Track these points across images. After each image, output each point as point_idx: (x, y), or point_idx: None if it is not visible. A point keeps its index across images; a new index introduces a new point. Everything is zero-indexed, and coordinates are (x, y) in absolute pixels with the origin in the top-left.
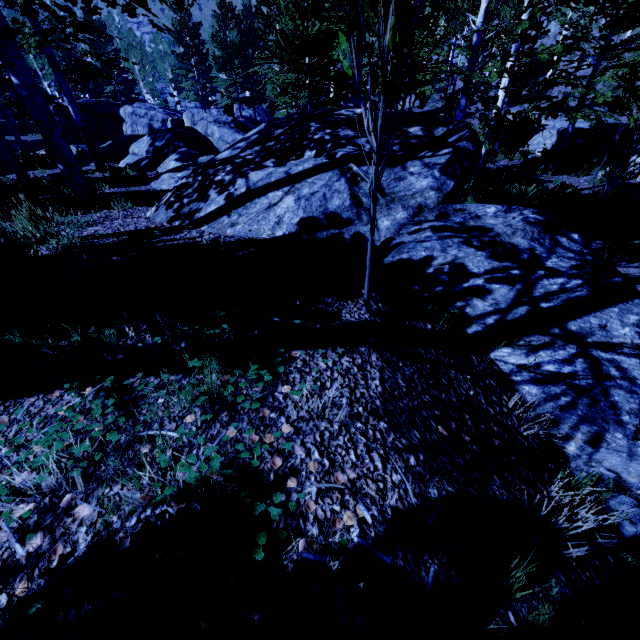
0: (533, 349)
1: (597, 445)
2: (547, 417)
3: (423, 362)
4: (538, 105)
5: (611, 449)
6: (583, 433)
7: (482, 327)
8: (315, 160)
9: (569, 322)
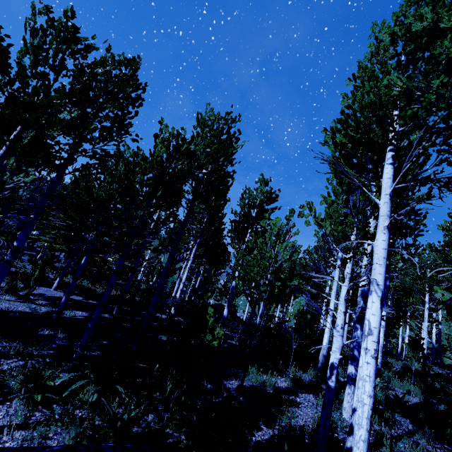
0: None
1: None
2: None
3: None
4: None
5: None
6: None
7: None
8: None
9: None
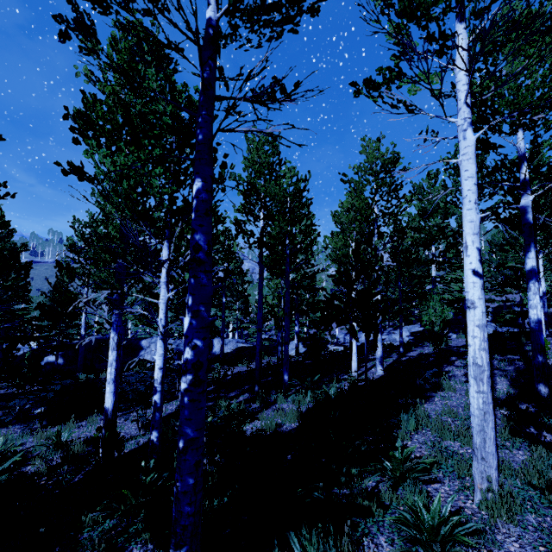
0: None
1: None
2: None
3: None
4: None
5: None
6: None
7: None
8: None
9: None
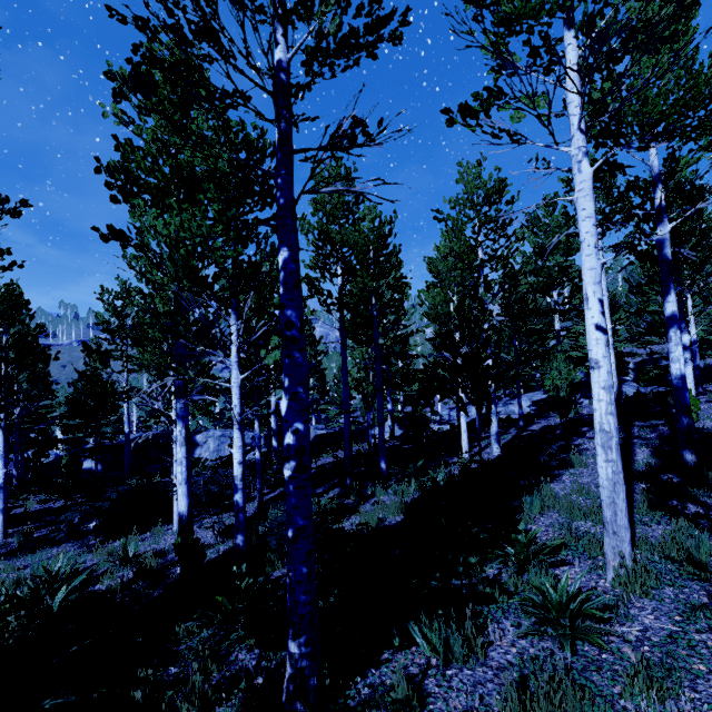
0: None
1: None
2: None
3: None
4: None
5: None
6: None
7: None
8: None
9: None
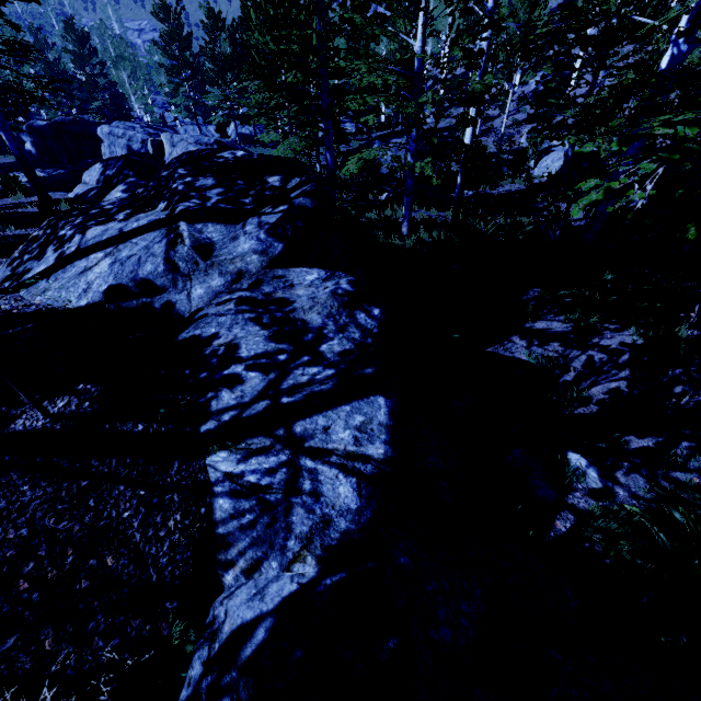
0: (248, 454)
1: (251, 575)
2: (224, 538)
3: (80, 479)
4: (534, 127)
5: (256, 582)
6: (246, 560)
7: (215, 425)
8: (157, 215)
9: (298, 422)
